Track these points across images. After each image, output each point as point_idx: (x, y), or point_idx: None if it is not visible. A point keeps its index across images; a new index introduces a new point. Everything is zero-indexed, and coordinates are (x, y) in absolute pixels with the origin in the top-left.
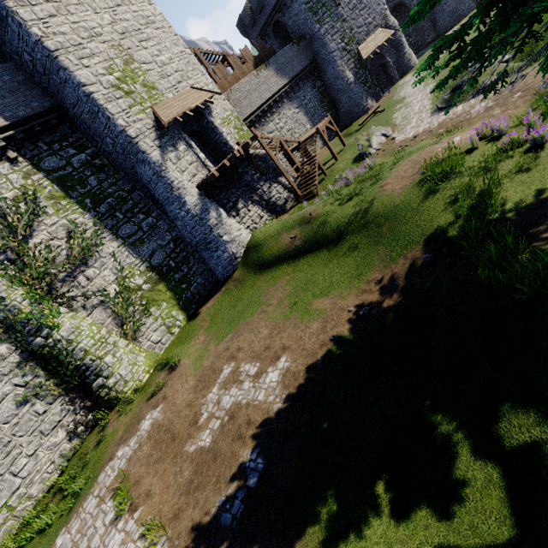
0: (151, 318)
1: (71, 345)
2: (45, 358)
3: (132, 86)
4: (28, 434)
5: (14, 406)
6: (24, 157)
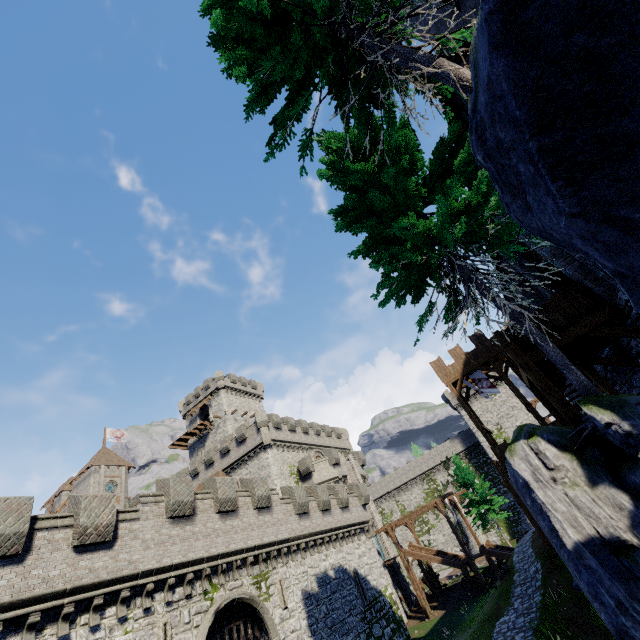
0: (495, 530)
1: (464, 524)
2: (459, 524)
3: (498, 440)
4: (451, 542)
5: (450, 532)
6: (467, 458)
